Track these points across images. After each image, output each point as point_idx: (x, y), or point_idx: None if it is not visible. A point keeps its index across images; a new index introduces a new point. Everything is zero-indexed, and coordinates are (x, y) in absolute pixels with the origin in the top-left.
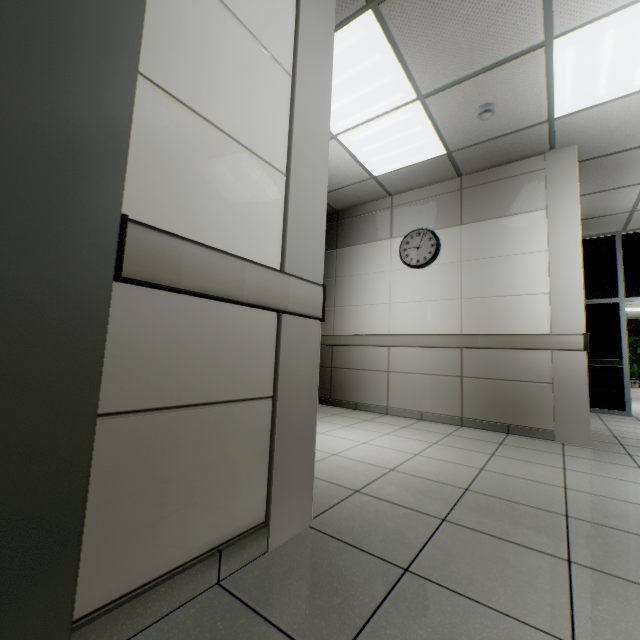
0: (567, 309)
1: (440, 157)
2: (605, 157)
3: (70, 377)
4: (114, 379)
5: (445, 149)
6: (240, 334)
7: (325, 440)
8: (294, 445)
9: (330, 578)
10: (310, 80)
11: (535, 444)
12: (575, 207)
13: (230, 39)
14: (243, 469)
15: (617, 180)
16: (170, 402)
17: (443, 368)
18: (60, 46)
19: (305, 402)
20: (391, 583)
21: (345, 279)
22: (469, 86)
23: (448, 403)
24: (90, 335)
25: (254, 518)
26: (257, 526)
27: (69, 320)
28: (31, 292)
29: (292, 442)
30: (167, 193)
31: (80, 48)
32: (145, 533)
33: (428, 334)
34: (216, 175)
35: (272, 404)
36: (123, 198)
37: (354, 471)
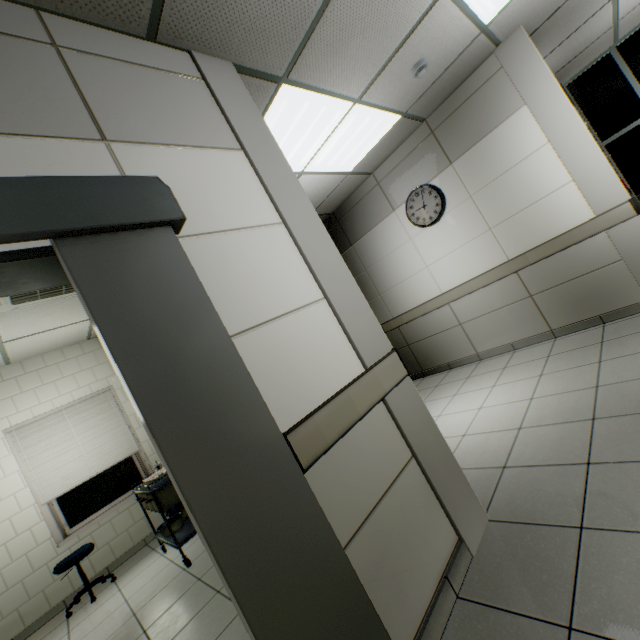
0: (599, 186)
1: (398, 122)
2: (556, 12)
3: (325, 548)
4: (334, 525)
5: (399, 114)
6: (370, 435)
7: (447, 422)
8: (445, 476)
9: (529, 560)
10: (293, 211)
11: (635, 324)
12: (553, 86)
13: (242, 249)
14: (426, 517)
15: (581, 16)
16: (365, 513)
17: (508, 297)
18: (207, 381)
19: (434, 441)
20: (575, 545)
21: (375, 267)
22: (393, 65)
23: (531, 324)
24: (317, 519)
25: (451, 541)
26: (456, 545)
27: (305, 520)
28: (285, 522)
29: (443, 475)
30: (284, 392)
31: (212, 370)
32: (402, 596)
33: (477, 276)
34: (295, 349)
35: (415, 461)
36: (279, 429)
37: (490, 446)
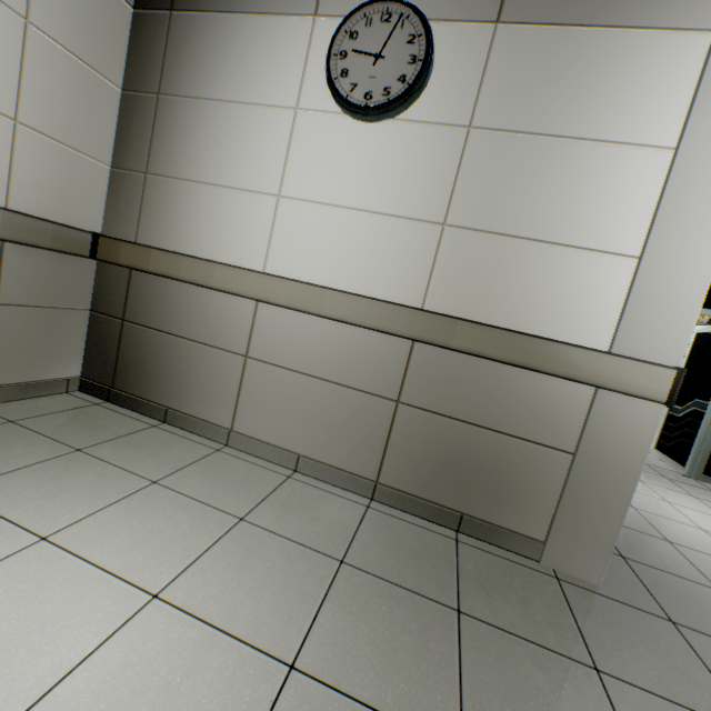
0: (665, 305)
1: None
2: None
3: None
4: None
5: None
6: None
7: None
8: None
9: None
10: None
11: (520, 595)
12: None
13: None
14: None
15: None
16: None
17: (364, 375)
18: None
19: None
20: None
21: (183, 103)
22: None
23: (357, 449)
24: None
25: None
26: None
27: None
28: None
29: None
30: None
31: None
32: None
33: (350, 292)
34: None
35: None
36: None
37: None
